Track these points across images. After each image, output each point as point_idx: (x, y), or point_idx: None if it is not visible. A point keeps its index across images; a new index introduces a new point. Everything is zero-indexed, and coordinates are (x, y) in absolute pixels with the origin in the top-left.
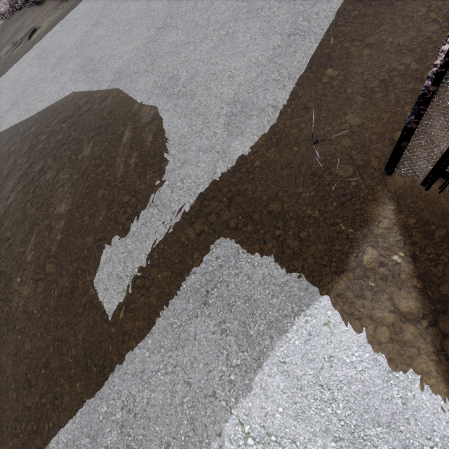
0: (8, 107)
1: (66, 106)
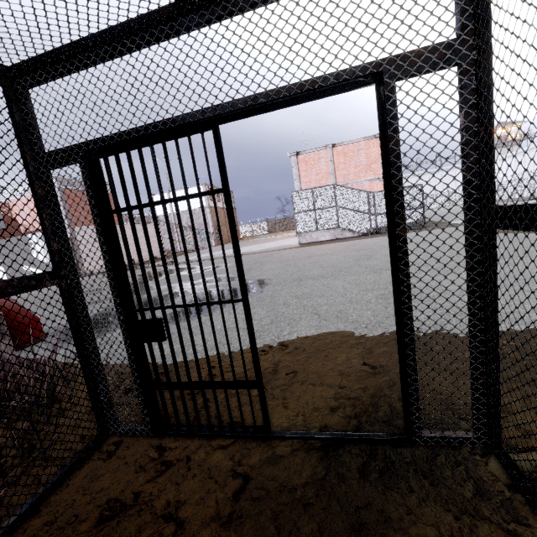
0: None
1: None
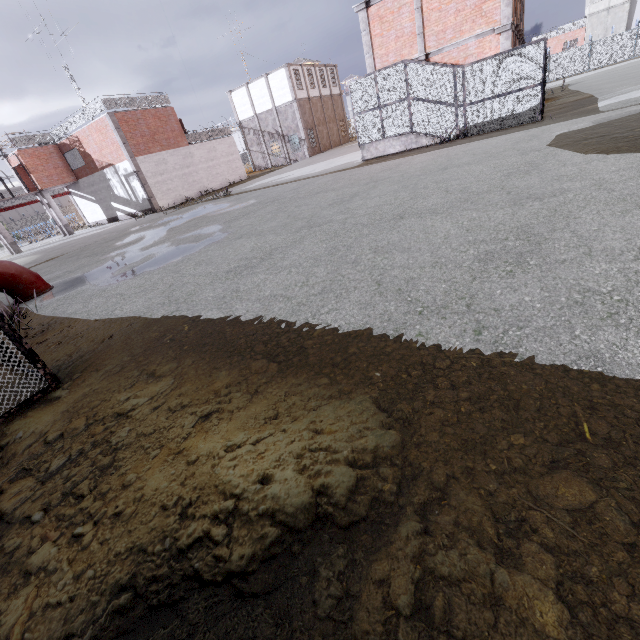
0: None
1: (613, 142)
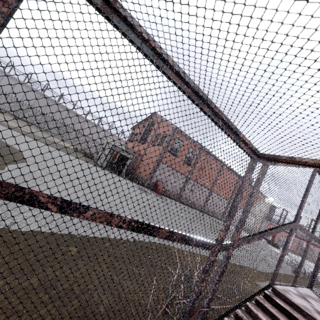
0: (3, 132)
1: (4, 144)
